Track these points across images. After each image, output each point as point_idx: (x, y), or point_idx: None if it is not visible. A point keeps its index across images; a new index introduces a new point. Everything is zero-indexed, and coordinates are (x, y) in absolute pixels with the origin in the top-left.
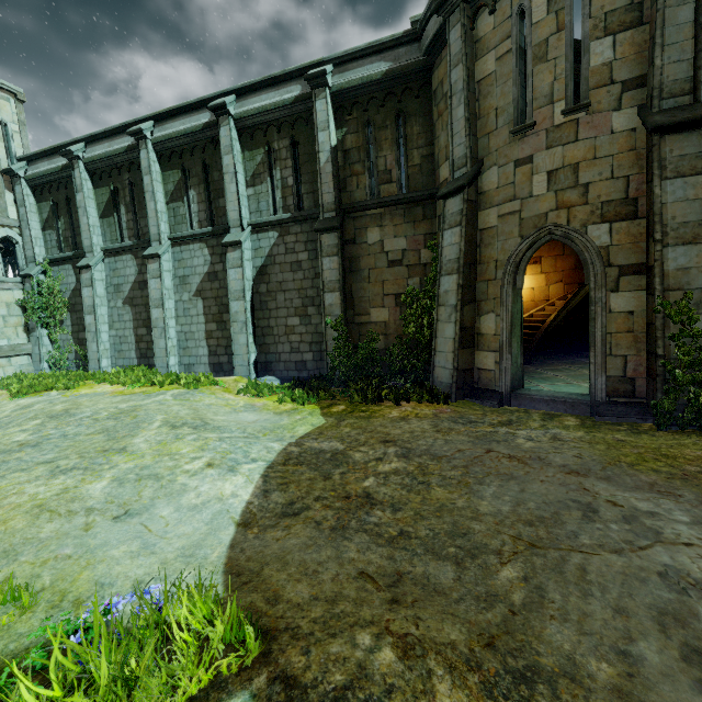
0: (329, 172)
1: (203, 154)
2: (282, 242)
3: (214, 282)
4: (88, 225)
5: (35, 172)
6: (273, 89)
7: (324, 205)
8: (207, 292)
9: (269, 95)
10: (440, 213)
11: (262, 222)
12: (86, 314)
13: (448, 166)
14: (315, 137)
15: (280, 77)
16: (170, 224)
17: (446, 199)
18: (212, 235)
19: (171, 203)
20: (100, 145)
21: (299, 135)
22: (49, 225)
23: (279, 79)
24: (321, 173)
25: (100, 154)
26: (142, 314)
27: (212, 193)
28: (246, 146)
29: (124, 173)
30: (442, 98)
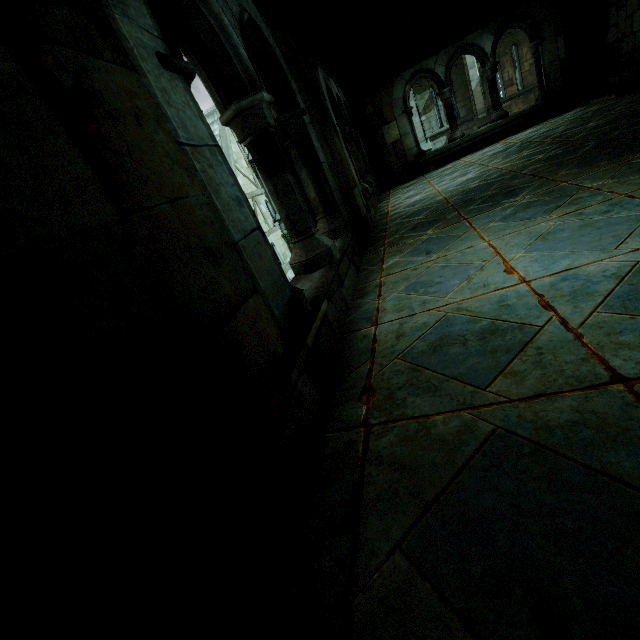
0: (478, 92)
1: None
2: None
3: None
4: None
5: None
6: None
7: (477, 112)
8: None
9: None
10: None
11: (436, 133)
12: None
13: None
14: (462, 73)
15: None
16: None
17: None
18: None
19: None
20: None
21: (452, 75)
22: None
23: None
24: (473, 94)
25: None
26: None
27: None
28: (416, 92)
29: None
30: None
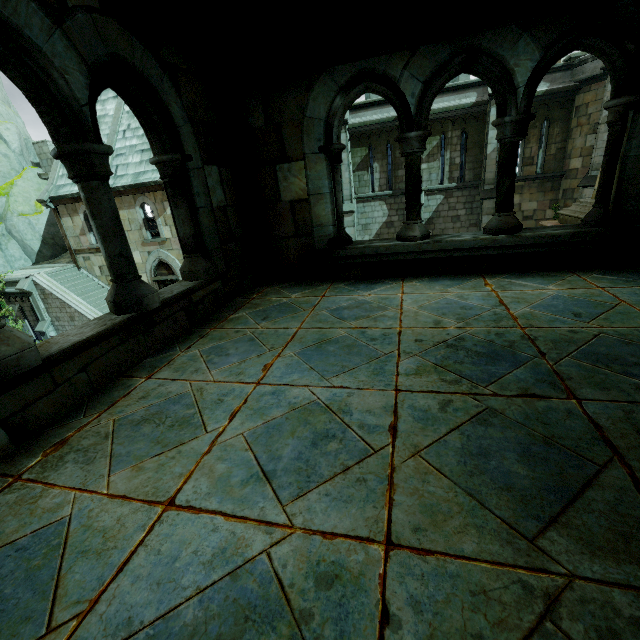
0: (493, 158)
1: (388, 137)
2: (446, 203)
3: (390, 228)
4: None
5: None
6: (454, 93)
7: (485, 180)
8: (385, 235)
9: (450, 98)
10: (565, 188)
11: (433, 188)
12: None
13: (580, 161)
14: (481, 131)
15: (462, 86)
16: (355, 187)
17: (585, 188)
18: (391, 196)
19: (357, 172)
20: None
21: (469, 128)
22: None
23: (460, 87)
24: (487, 159)
25: None
26: None
27: (393, 166)
28: None
29: None
30: (585, 115)
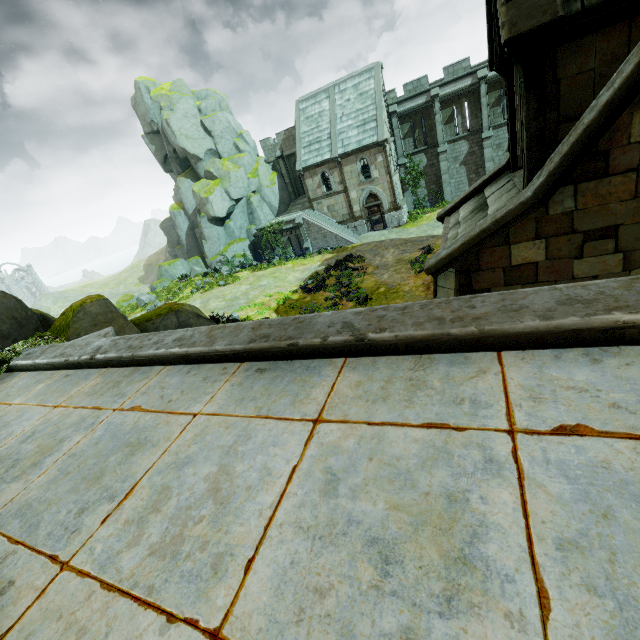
0: None
1: None
2: None
3: None
4: (442, 130)
5: (405, 109)
6: None
7: None
8: None
9: None
10: None
11: None
12: (442, 175)
13: None
14: None
15: None
16: (490, 119)
17: None
18: None
19: (492, 109)
20: (448, 86)
21: None
22: (408, 136)
23: None
24: None
25: (451, 92)
26: (472, 168)
27: None
28: None
29: (462, 99)
30: None
